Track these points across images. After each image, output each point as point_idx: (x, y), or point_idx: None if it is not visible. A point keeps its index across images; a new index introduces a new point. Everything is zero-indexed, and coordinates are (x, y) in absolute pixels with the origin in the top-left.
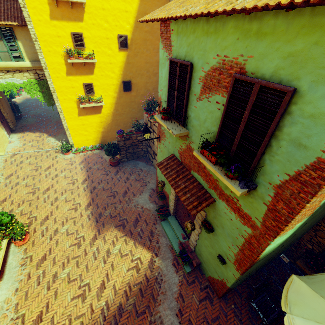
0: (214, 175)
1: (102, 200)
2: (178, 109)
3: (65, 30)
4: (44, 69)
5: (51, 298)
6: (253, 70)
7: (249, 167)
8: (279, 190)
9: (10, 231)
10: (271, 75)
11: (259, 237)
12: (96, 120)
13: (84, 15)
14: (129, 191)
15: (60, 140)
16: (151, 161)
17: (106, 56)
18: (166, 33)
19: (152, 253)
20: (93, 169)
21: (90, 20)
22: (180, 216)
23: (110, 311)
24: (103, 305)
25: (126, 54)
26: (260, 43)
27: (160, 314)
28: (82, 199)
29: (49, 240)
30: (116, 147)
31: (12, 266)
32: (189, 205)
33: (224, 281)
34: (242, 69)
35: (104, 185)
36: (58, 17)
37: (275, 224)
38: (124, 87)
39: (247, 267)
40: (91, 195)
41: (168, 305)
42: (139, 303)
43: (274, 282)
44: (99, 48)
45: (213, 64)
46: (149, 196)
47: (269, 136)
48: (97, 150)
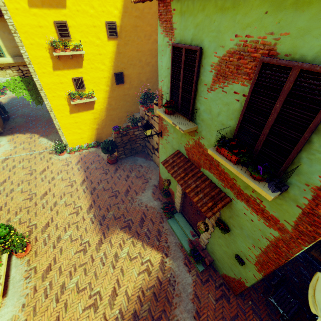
0: (230, 174)
1: (104, 201)
2: (184, 101)
3: (47, 19)
4: (28, 64)
5: (61, 311)
6: (288, 51)
7: (280, 166)
8: (320, 192)
9: (10, 244)
10: (316, 56)
11: (289, 241)
12: (89, 116)
13: (66, 0)
14: (131, 190)
15: (53, 140)
16: (150, 156)
17: (94, 47)
18: (166, 14)
19: (162, 253)
20: (91, 169)
21: (73, 6)
22: (187, 213)
23: (125, 319)
24: (117, 313)
25: (116, 43)
26: (301, 15)
27: (177, 317)
28: (82, 202)
29: (52, 248)
30: (113, 144)
31: (16, 280)
32: (203, 207)
33: (242, 280)
34: (272, 51)
35: (104, 184)
36: (37, 3)
37: (313, 229)
38: (116, 79)
39: (272, 270)
40: (91, 197)
41: (184, 307)
42: (154, 308)
43: (289, 274)
44: (86, 38)
45: (230, 47)
46: (152, 193)
47: (312, 131)
48: (93, 148)
